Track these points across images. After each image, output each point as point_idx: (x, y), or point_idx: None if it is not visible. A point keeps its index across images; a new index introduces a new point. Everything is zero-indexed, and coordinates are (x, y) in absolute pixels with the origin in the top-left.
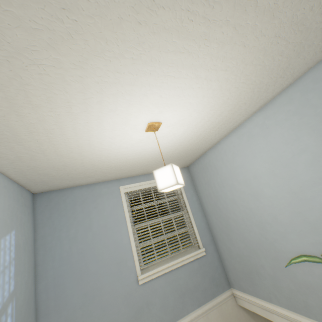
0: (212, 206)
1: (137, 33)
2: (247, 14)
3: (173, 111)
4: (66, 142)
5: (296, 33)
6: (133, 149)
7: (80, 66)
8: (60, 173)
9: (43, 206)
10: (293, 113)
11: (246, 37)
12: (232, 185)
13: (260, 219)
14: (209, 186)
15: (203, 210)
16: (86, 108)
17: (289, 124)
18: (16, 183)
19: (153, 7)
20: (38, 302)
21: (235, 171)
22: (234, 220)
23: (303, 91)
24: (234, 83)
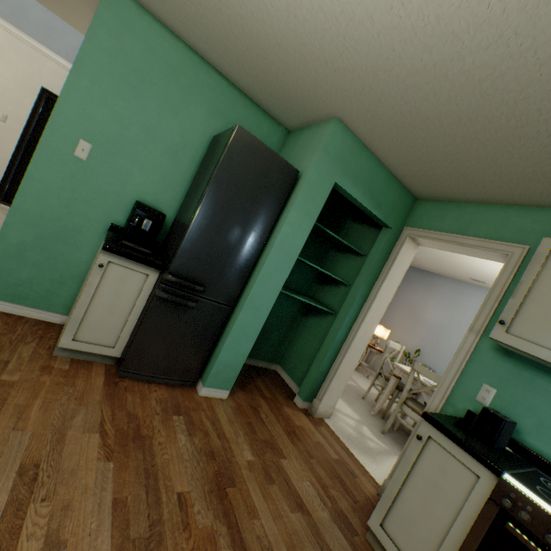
0: None
1: None
2: None
3: None
4: None
5: None
6: None
7: None
8: None
9: None
10: None
11: None
12: None
13: None
14: None
15: None
16: None
17: None
18: None
19: None
20: None
21: None
22: None
23: None
24: None
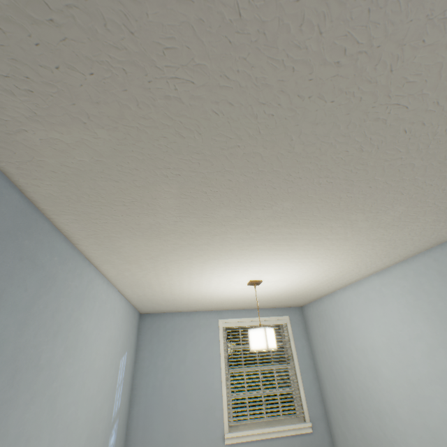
0: (326, 368)
1: (240, 252)
2: (322, 241)
3: (273, 275)
4: (181, 288)
5: (379, 242)
6: (235, 293)
7: (203, 262)
8: (168, 303)
9: (146, 328)
10: (408, 291)
11: (328, 247)
12: (348, 349)
13: (378, 405)
14: (324, 340)
15: (315, 368)
16: (201, 275)
17: (404, 300)
18: (133, 306)
19: (251, 245)
20: (129, 427)
21: (352, 333)
22: (350, 396)
23: (415, 271)
24: (330, 262)
